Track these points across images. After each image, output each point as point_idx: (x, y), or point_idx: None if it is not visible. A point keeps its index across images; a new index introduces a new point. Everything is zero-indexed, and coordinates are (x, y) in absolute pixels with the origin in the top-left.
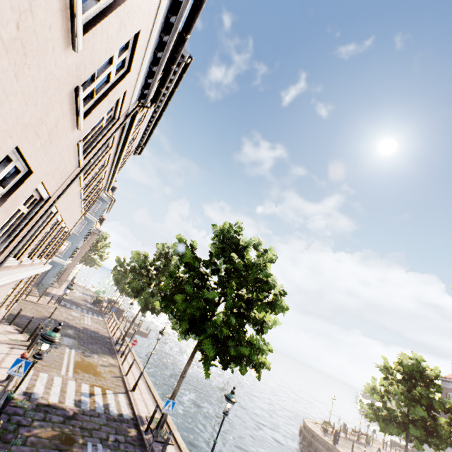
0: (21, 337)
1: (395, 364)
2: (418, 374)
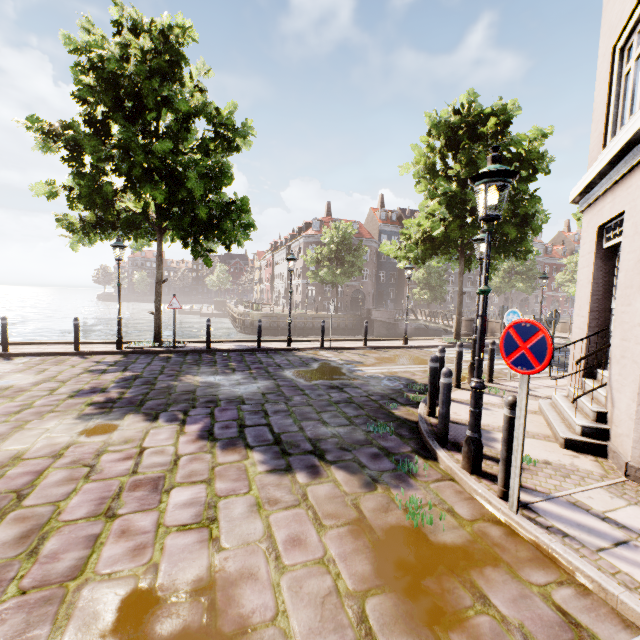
0: (461, 394)
1: (341, 233)
2: (350, 237)
